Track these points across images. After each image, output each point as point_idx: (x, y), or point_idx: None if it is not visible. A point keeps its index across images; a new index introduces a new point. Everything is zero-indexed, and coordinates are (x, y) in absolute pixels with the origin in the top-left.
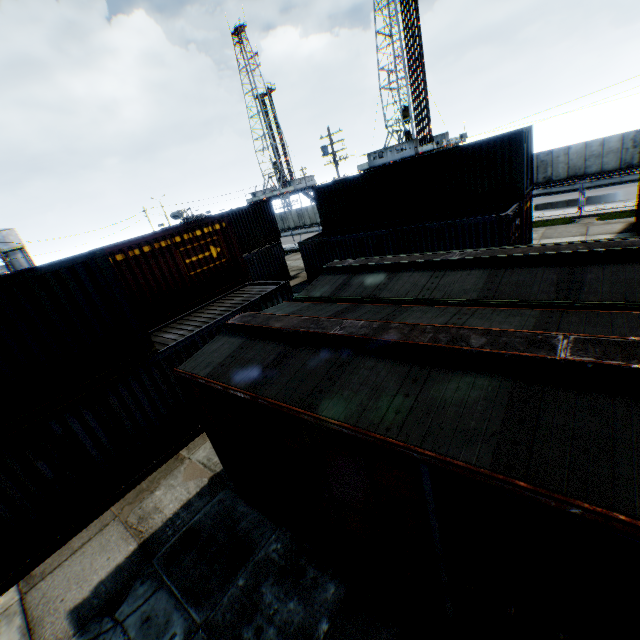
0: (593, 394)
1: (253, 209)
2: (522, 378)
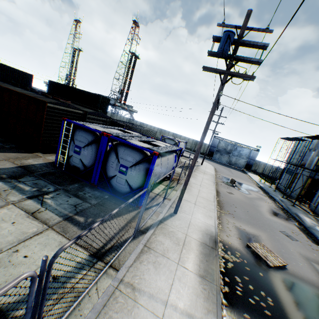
0: (3, 82)
1: (23, 73)
2: None
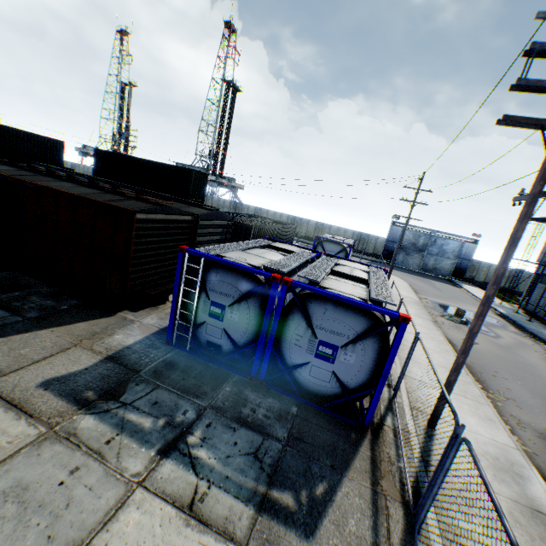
0: (32, 173)
1: (47, 140)
2: (24, 170)
